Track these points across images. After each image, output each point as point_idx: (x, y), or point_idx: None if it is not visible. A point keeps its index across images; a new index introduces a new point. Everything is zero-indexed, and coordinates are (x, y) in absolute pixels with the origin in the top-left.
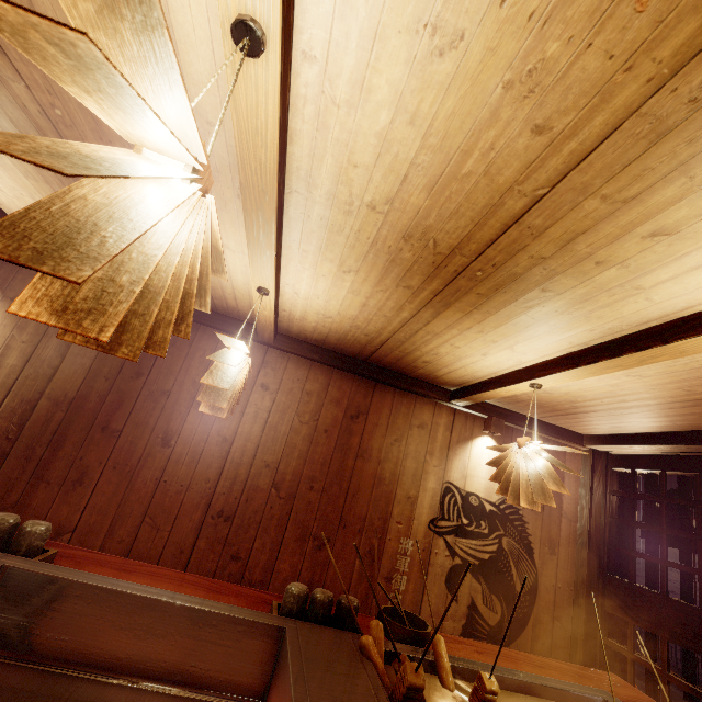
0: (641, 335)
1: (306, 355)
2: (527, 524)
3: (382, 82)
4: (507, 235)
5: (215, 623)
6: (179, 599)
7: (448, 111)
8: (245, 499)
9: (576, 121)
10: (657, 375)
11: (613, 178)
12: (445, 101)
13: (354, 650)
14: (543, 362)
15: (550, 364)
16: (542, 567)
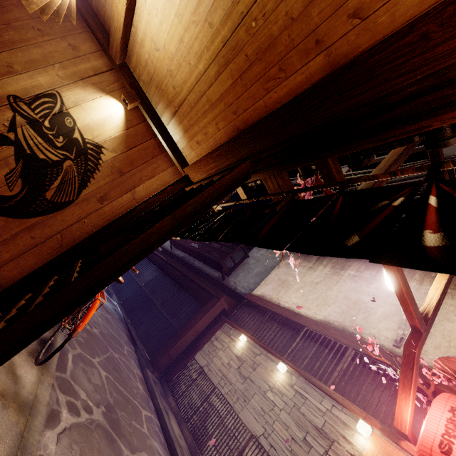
0: None
1: None
2: (98, 171)
3: None
4: None
5: None
6: None
7: None
8: None
9: None
10: None
11: None
12: None
13: None
14: None
15: None
16: (83, 201)
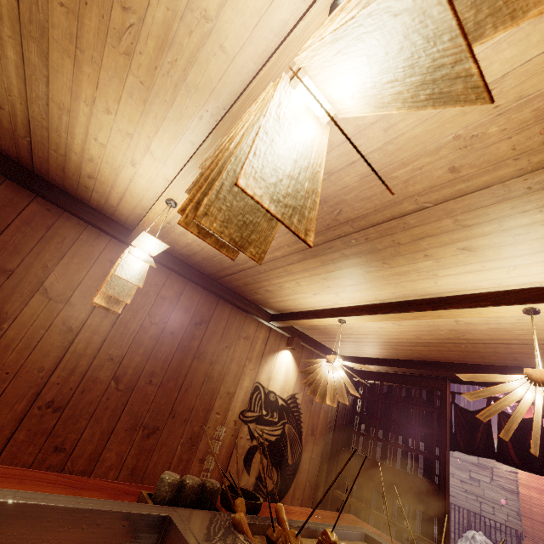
0: (420, 302)
1: (168, 265)
2: (301, 415)
3: None
4: (389, 223)
5: (100, 522)
6: (59, 501)
7: (413, 134)
8: (81, 390)
9: (474, 174)
10: (409, 326)
11: (468, 212)
12: (416, 128)
13: (228, 527)
14: (352, 306)
15: (356, 309)
16: (305, 445)
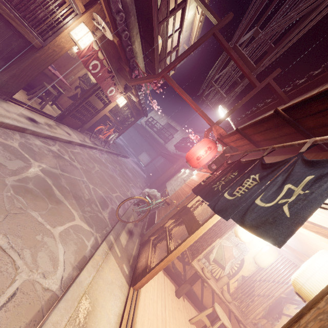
0: None
1: None
2: None
3: None
4: None
5: None
6: None
7: None
8: None
9: None
10: None
11: None
12: None
13: None
14: None
15: None
16: None
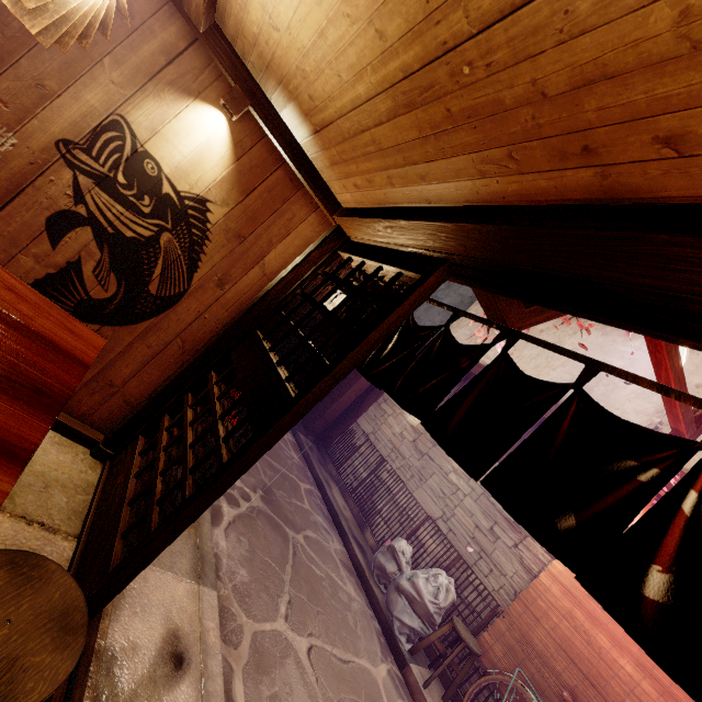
0: None
1: None
2: (208, 242)
3: None
4: None
5: None
6: None
7: None
8: None
9: None
10: None
11: None
12: None
13: None
14: None
15: None
16: (197, 290)
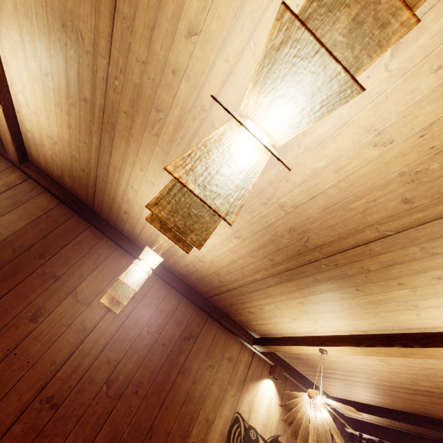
0: (405, 336)
1: (170, 282)
2: None
3: (333, 146)
4: (354, 249)
5: None
6: None
7: (361, 173)
8: (77, 389)
9: (428, 204)
10: (399, 366)
11: (433, 239)
12: (363, 168)
13: None
14: (332, 336)
15: (337, 338)
16: None
